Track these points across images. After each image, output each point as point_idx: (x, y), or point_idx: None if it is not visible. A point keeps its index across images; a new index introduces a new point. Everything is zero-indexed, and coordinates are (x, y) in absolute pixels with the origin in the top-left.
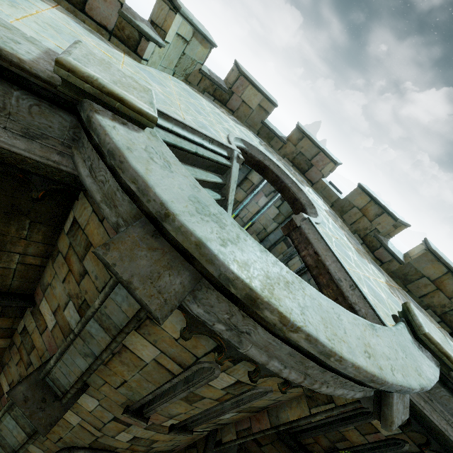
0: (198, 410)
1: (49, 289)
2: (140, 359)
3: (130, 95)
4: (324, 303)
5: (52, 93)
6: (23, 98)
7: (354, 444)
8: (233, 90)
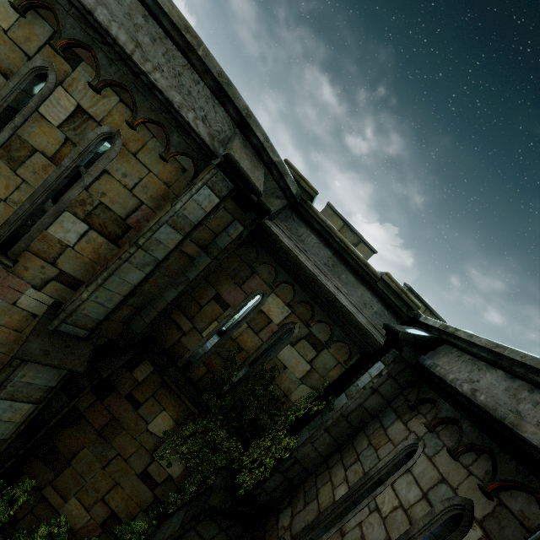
0: (26, 191)
1: None
2: None
3: None
4: None
5: None
6: None
7: (250, 352)
8: None
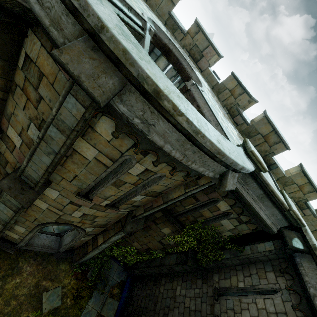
0: (122, 192)
1: (13, 117)
2: (85, 158)
3: None
4: (199, 115)
5: None
6: None
7: (206, 217)
8: None
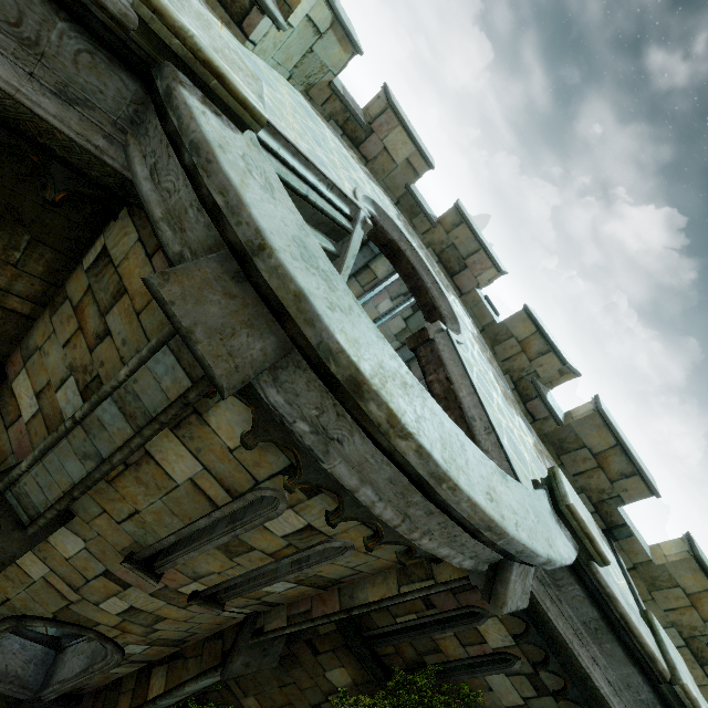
0: (240, 569)
1: (37, 355)
2: (169, 477)
3: (234, 75)
4: (447, 424)
5: (118, 40)
6: (71, 36)
7: (450, 658)
8: (374, 128)
